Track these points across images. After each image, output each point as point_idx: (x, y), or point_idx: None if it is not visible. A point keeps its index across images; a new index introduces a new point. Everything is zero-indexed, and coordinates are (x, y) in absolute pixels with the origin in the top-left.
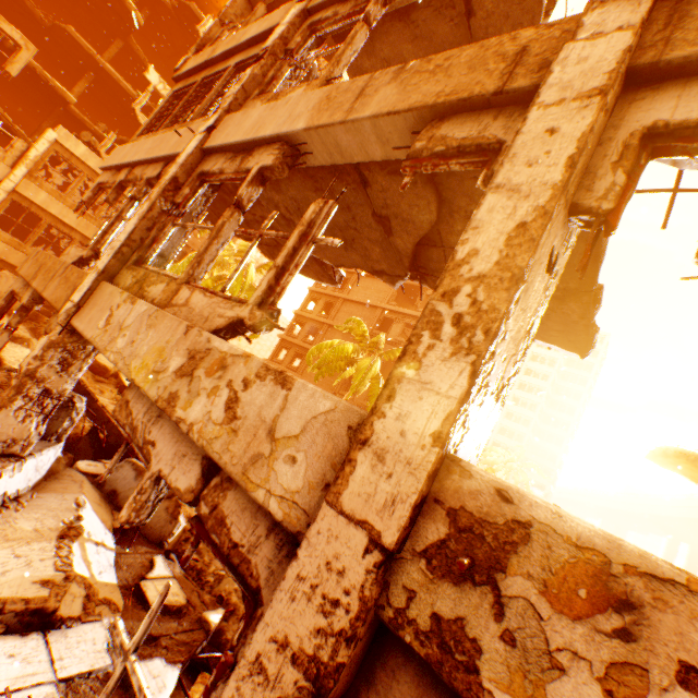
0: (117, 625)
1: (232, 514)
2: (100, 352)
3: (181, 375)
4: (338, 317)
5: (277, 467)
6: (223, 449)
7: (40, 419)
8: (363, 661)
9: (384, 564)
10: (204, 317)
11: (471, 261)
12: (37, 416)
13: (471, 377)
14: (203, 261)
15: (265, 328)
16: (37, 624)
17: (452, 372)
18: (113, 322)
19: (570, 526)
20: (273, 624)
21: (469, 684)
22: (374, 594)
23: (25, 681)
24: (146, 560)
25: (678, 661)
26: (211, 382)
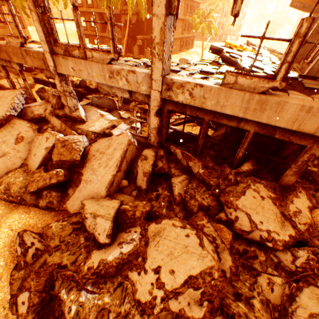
0: (131, 118)
1: (138, 97)
2: (69, 76)
3: (111, 78)
4: None
5: (142, 88)
6: (131, 89)
7: (73, 99)
8: (163, 103)
9: (161, 93)
10: (102, 60)
11: (155, 39)
12: (73, 99)
13: (162, 65)
14: (82, 38)
15: (119, 58)
16: (114, 128)
17: (159, 65)
18: (75, 69)
19: (177, 81)
20: (152, 105)
21: (172, 100)
22: (161, 97)
23: (121, 132)
24: (117, 113)
25: (186, 89)
26: (119, 77)
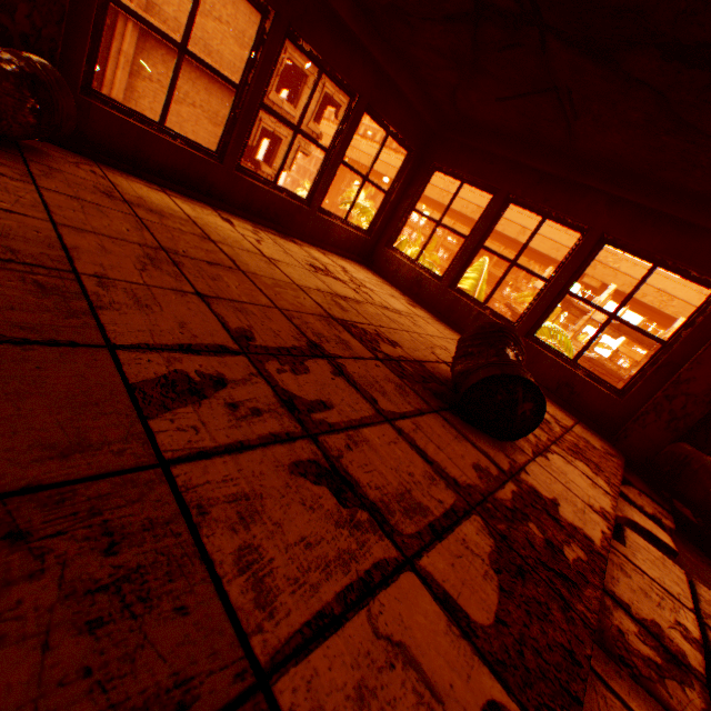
0: None
1: None
2: None
3: None
4: (162, 3)
5: None
6: None
7: None
8: None
9: None
10: None
11: None
12: None
13: None
14: None
15: None
16: None
17: None
18: None
19: None
20: None
21: None
22: None
23: None
24: None
25: None
26: None
